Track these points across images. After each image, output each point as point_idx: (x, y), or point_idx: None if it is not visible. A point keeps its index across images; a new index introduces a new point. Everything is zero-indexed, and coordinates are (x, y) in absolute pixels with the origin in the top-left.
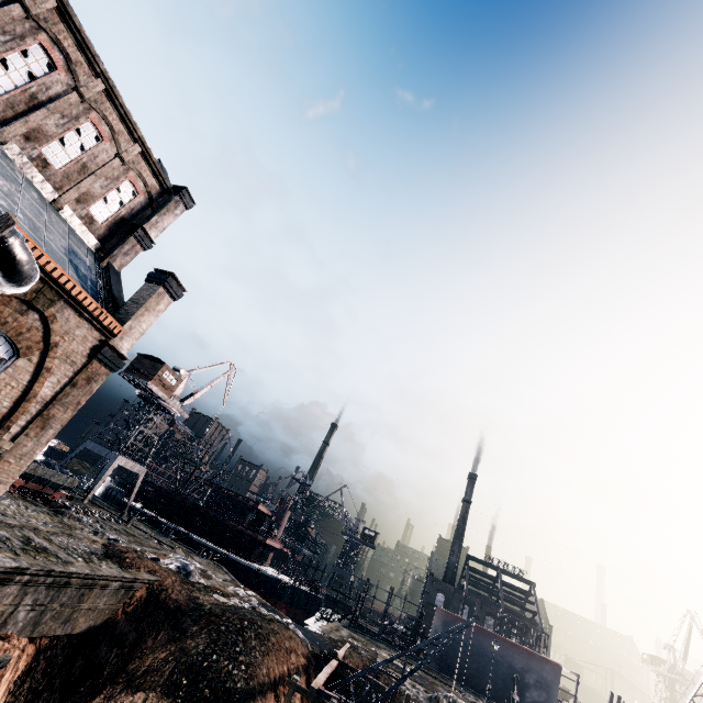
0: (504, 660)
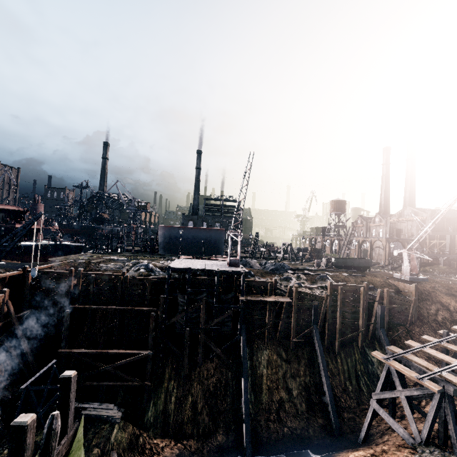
0: (198, 237)
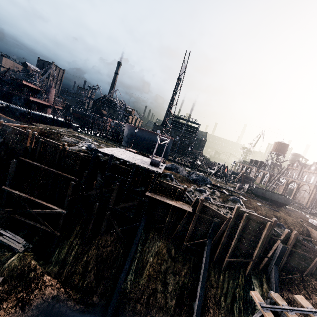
0: (152, 139)
